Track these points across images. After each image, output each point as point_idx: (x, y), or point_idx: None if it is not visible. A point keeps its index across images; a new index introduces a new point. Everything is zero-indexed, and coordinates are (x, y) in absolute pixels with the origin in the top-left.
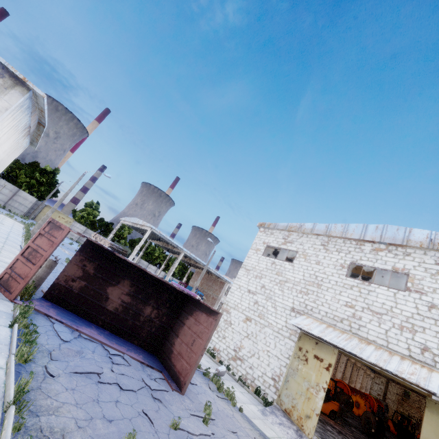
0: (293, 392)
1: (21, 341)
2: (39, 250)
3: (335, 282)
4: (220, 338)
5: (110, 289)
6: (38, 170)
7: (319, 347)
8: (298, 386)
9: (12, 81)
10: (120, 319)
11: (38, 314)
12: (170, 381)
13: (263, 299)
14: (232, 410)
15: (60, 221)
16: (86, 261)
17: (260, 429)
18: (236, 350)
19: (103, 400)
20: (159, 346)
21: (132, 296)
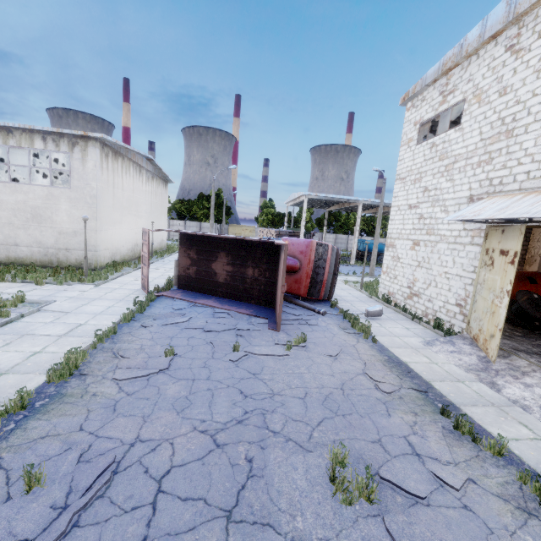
0: (480, 313)
1: (135, 313)
2: (145, 255)
3: (540, 104)
4: (391, 280)
5: (214, 265)
6: (204, 199)
7: (504, 235)
8: (484, 303)
9: (84, 142)
10: (232, 287)
11: (167, 298)
12: (271, 323)
13: (428, 207)
14: (357, 342)
15: (245, 233)
16: (188, 250)
17: (396, 355)
18: (409, 286)
19: (178, 337)
20: (273, 299)
21: (232, 265)
